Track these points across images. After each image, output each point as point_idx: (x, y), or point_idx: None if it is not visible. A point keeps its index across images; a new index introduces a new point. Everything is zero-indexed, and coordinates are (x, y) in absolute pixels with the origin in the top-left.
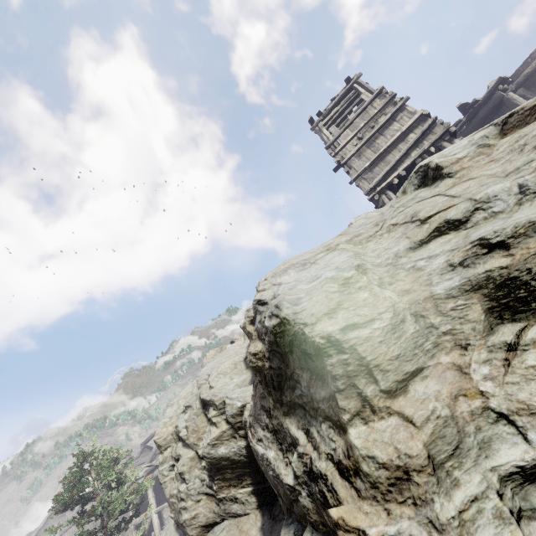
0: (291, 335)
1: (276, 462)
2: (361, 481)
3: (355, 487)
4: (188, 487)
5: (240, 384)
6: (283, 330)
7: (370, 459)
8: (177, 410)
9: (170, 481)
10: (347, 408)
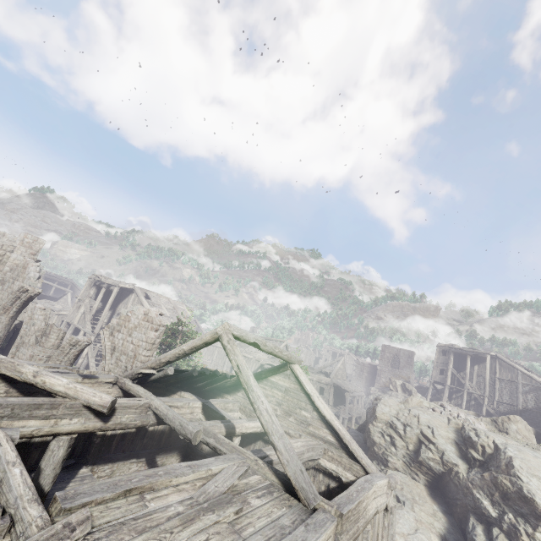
0: (534, 505)
1: (487, 506)
2: (532, 540)
3: (529, 539)
4: (397, 452)
5: (453, 452)
6: (531, 500)
7: (539, 540)
8: (389, 412)
9: (377, 436)
10: (539, 529)
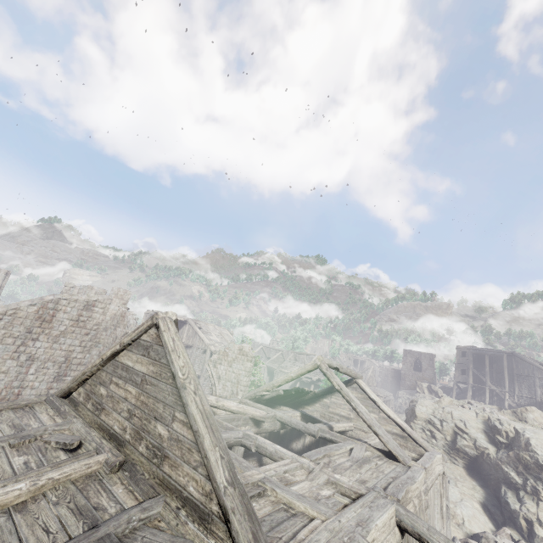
0: None
1: (514, 476)
2: None
3: None
4: (437, 443)
5: (483, 439)
6: None
7: None
8: (426, 411)
9: (419, 432)
10: None
